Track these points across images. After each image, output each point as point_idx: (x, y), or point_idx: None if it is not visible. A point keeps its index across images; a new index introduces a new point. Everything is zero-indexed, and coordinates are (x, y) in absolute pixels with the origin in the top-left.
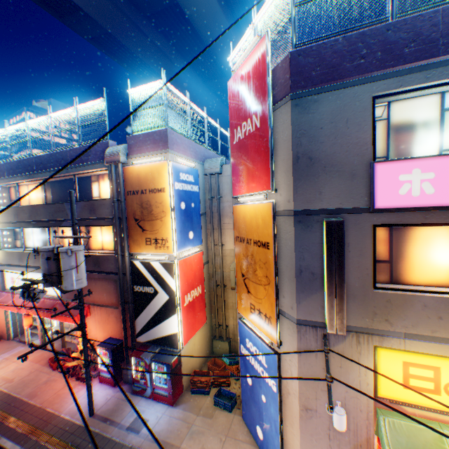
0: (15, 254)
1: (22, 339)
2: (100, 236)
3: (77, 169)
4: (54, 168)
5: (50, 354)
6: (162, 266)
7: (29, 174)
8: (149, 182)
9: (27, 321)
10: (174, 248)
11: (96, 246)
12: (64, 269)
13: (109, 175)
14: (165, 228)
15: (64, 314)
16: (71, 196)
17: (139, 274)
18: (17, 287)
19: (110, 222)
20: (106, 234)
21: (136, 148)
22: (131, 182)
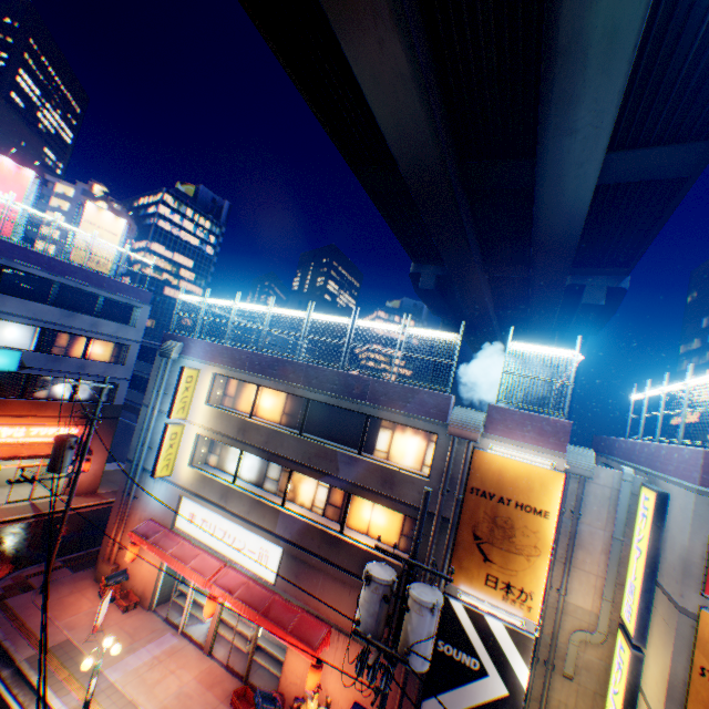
0: (215, 483)
1: (168, 615)
2: (368, 511)
3: (379, 411)
4: (335, 393)
5: (222, 673)
6: (507, 632)
7: (287, 383)
8: (518, 490)
9: (210, 606)
10: (540, 612)
11: (354, 523)
12: (416, 631)
13: (437, 444)
14: (532, 574)
15: (294, 633)
16: (426, 498)
17: (454, 624)
18: (372, 662)
19: (416, 514)
20: (380, 512)
21: (501, 426)
22: (482, 474)
